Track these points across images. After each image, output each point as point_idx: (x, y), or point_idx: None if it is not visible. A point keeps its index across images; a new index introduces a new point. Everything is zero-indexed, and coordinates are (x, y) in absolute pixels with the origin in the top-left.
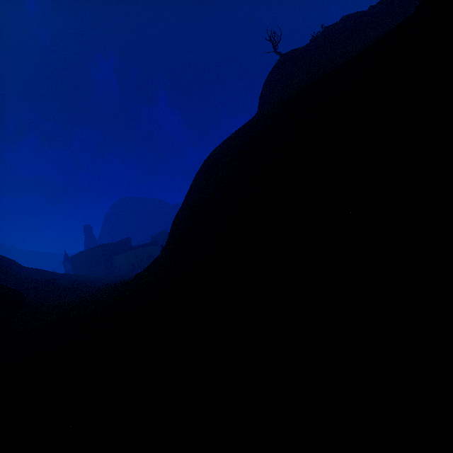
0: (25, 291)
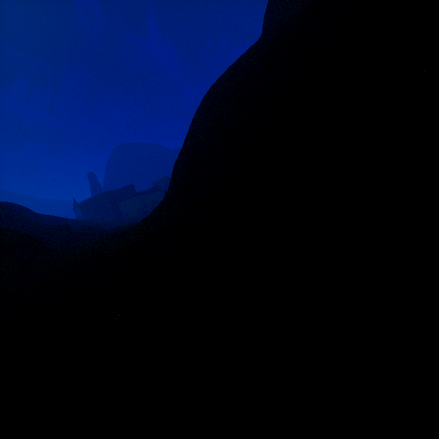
0: (42, 236)
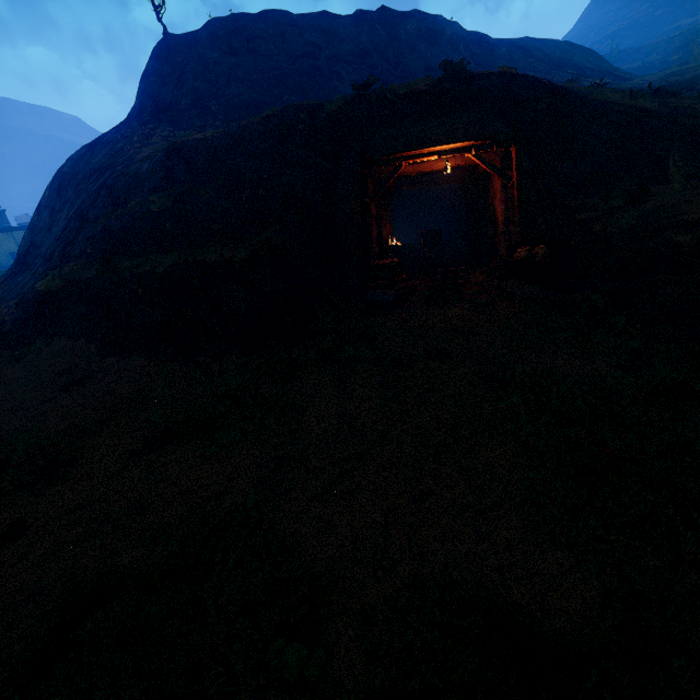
0: None
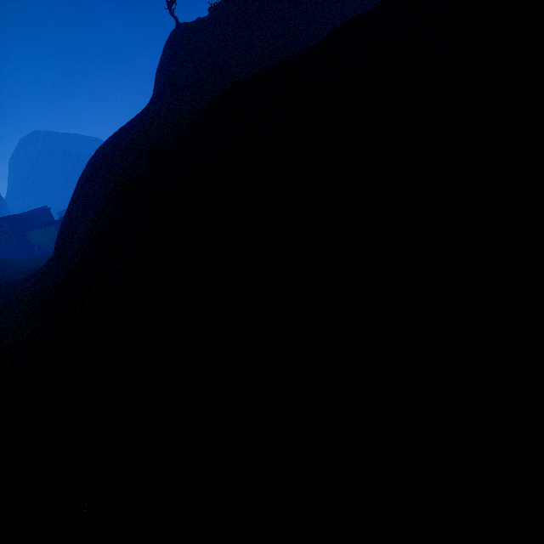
0: None
